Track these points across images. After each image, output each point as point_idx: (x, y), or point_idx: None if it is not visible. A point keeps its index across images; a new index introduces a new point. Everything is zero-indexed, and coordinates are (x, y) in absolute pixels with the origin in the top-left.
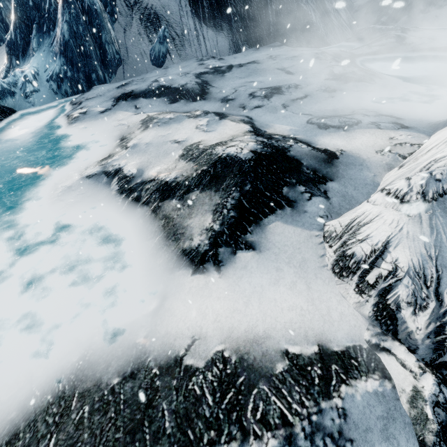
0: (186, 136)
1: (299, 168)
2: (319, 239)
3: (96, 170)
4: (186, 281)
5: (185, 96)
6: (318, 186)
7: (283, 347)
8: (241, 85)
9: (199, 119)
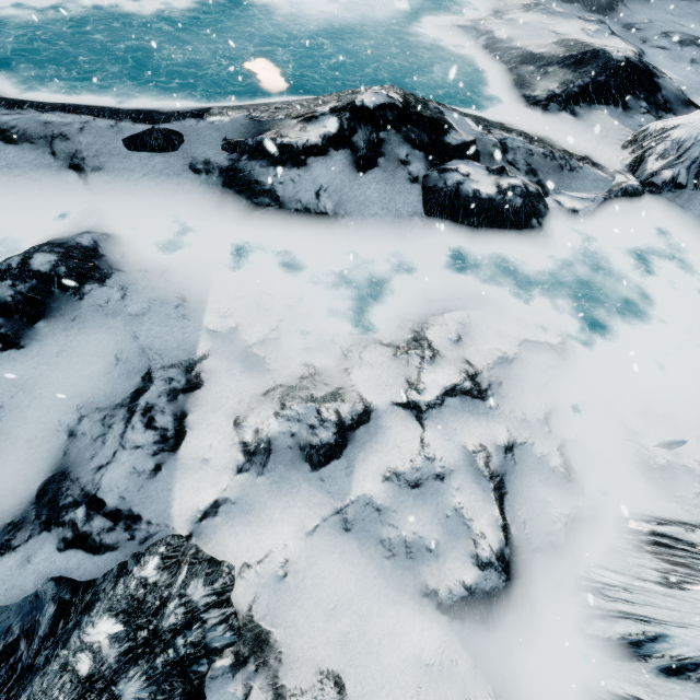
0: (567, 32)
1: (654, 92)
2: (627, 134)
3: (467, 24)
4: (517, 109)
5: (585, 0)
6: (659, 111)
7: (564, 148)
8: (662, 21)
9: (590, 23)
